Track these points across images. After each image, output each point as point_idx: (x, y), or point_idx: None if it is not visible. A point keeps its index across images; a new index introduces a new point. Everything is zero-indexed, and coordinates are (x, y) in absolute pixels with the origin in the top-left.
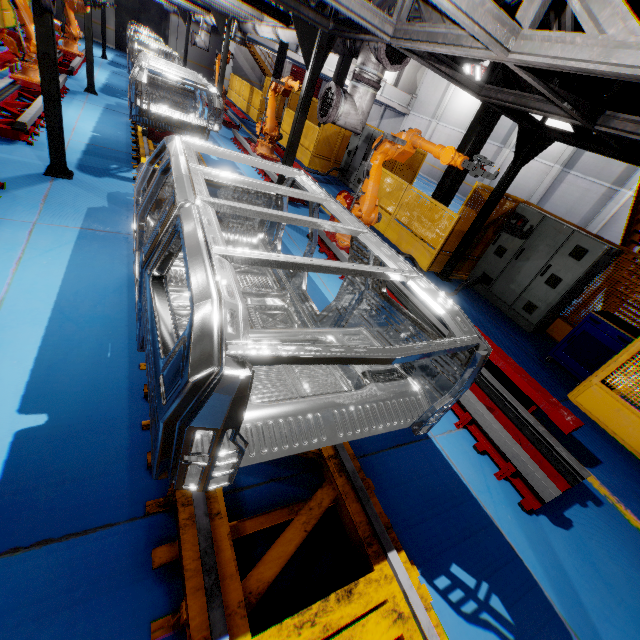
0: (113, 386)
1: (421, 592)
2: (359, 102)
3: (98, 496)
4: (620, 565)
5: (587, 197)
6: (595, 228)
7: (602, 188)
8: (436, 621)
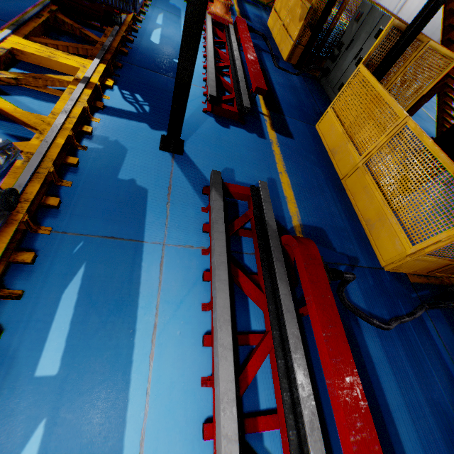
0: (30, 2)
1: (101, 71)
2: None
3: (3, 15)
4: (239, 144)
5: None
6: None
7: None
8: (98, 75)
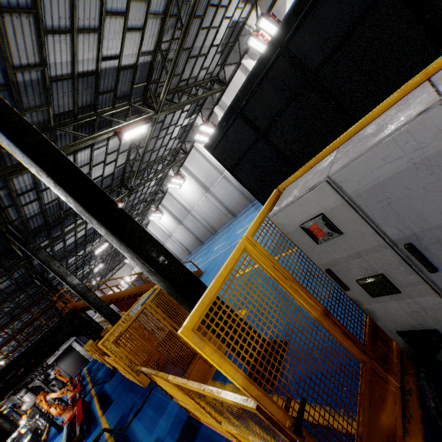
0: None
1: None
2: (28, 400)
3: None
4: None
5: (193, 221)
6: (204, 223)
7: (190, 216)
8: None
